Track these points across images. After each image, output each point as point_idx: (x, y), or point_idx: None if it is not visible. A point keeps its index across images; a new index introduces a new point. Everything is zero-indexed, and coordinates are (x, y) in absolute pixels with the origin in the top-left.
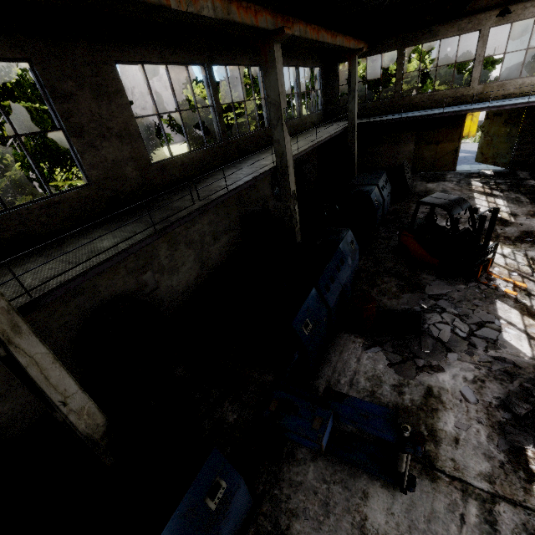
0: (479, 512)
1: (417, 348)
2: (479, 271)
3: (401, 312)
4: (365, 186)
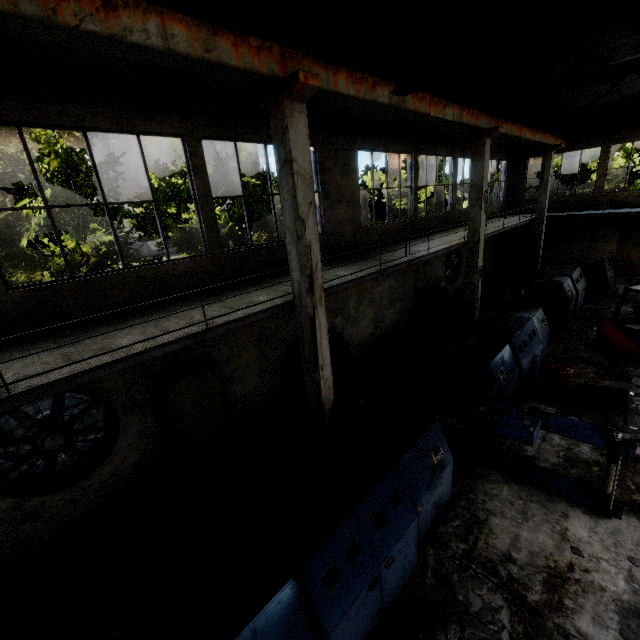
0: None
1: (622, 423)
2: None
3: (603, 386)
4: (555, 276)
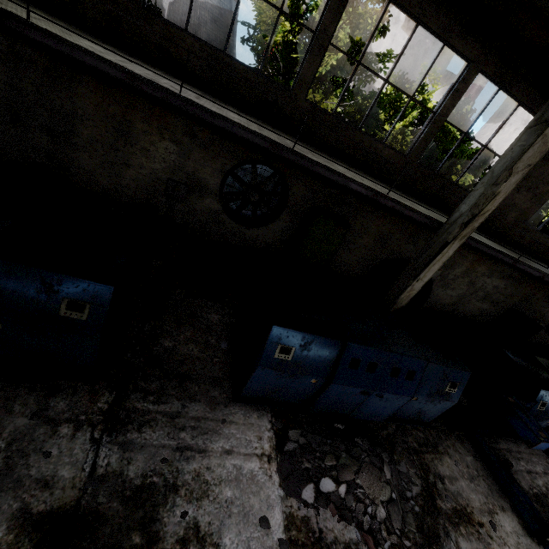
0: None
1: None
2: None
3: None
4: None
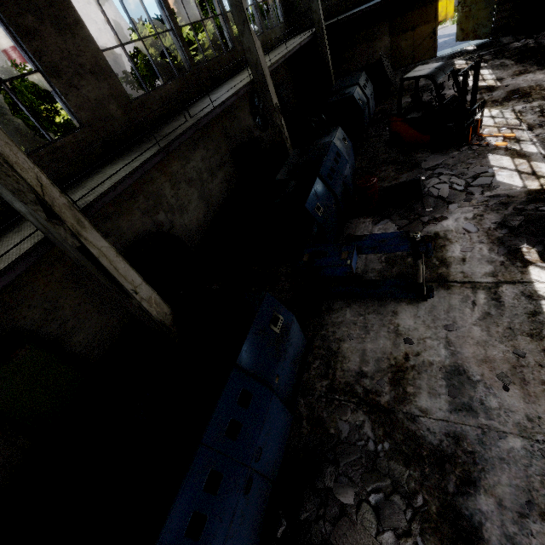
0: (486, 295)
1: (421, 209)
2: (469, 133)
3: (401, 182)
4: (346, 89)
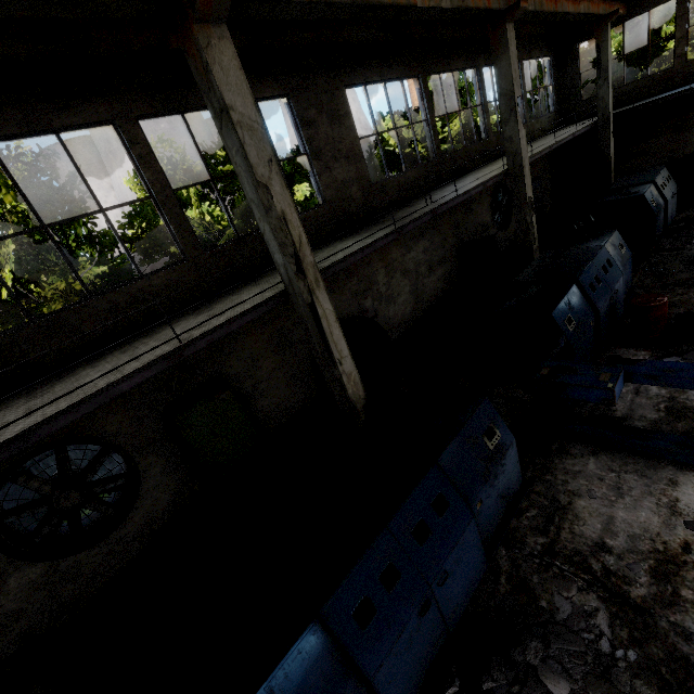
0: None
1: None
2: None
3: None
4: (633, 187)
